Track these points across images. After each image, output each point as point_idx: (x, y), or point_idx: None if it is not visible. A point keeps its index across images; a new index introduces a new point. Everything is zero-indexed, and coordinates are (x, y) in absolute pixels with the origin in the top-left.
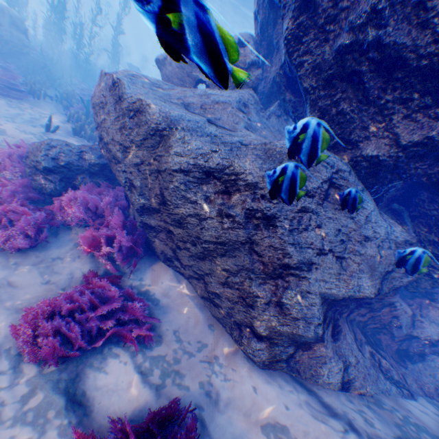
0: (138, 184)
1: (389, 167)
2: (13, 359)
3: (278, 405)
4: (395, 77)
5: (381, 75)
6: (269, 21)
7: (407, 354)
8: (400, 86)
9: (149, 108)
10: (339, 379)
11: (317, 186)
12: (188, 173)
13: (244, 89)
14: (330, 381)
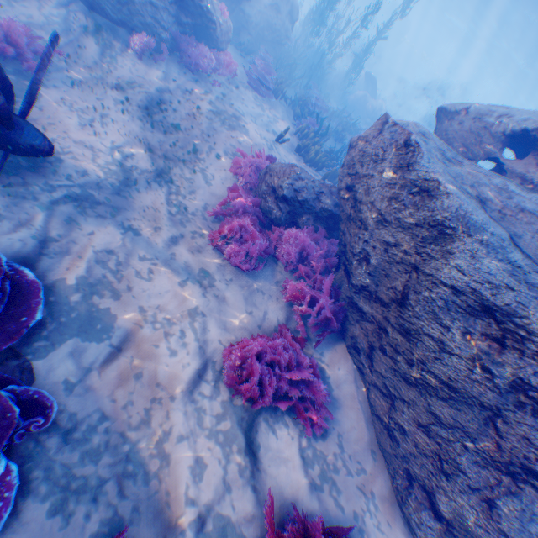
0: (373, 262)
1: None
2: (215, 373)
3: None
4: None
5: None
6: None
7: None
8: None
9: (446, 196)
10: None
11: None
12: (457, 293)
13: None
14: None
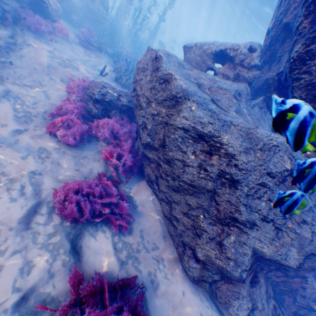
0: (149, 127)
1: None
2: (49, 208)
3: (197, 311)
4: None
5: None
6: (279, 38)
7: None
8: None
9: (175, 81)
10: (245, 315)
11: (279, 171)
12: (187, 132)
13: (242, 82)
14: (238, 312)
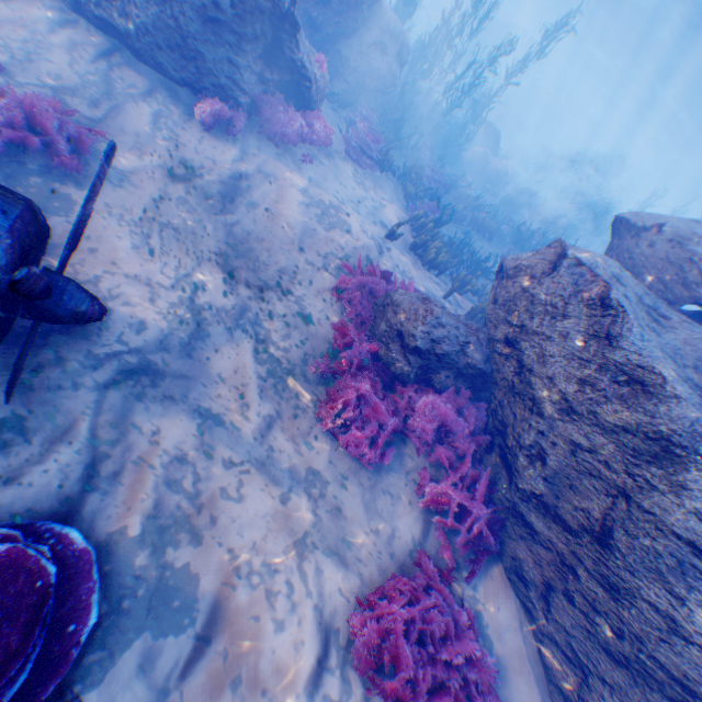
0: (553, 465)
1: None
2: (340, 651)
3: None
4: None
5: None
6: None
7: None
8: None
9: (675, 401)
10: None
11: None
12: (699, 553)
13: None
14: None
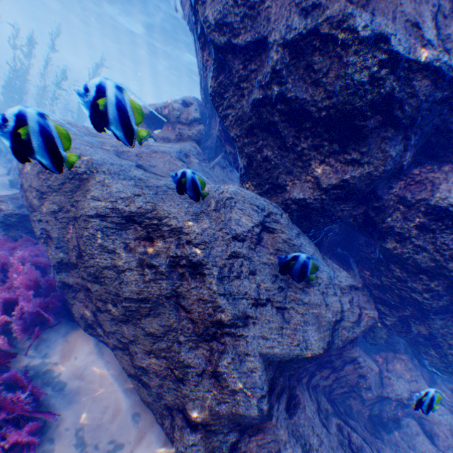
0: (56, 235)
1: (317, 209)
2: None
3: None
4: (305, 127)
5: (292, 124)
6: None
7: (383, 422)
8: (311, 135)
9: (70, 151)
10: None
11: (247, 229)
12: (106, 219)
13: (188, 142)
14: None
